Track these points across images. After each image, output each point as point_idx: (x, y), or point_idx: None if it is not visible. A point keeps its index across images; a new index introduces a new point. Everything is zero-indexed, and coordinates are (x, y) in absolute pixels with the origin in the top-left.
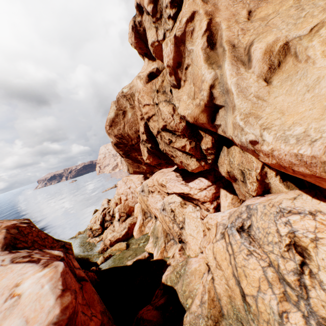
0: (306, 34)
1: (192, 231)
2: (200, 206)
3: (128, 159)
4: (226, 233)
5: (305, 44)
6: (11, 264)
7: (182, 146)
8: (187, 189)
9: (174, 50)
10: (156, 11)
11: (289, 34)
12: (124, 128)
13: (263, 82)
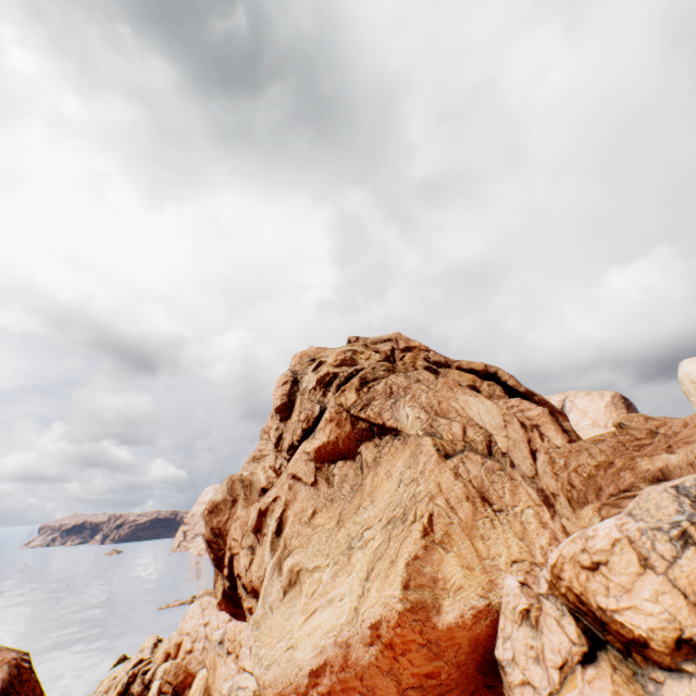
0: (311, 569)
1: None
2: None
3: (219, 569)
4: None
5: (306, 577)
6: None
7: (249, 607)
8: None
9: (257, 518)
10: (278, 445)
11: (306, 561)
12: (227, 521)
13: (282, 593)
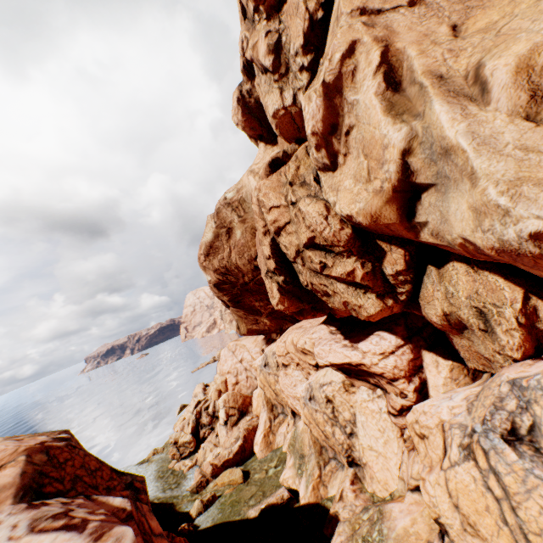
0: None
1: (374, 440)
2: (386, 387)
3: (238, 308)
4: (478, 447)
5: None
6: (29, 535)
7: (348, 272)
8: (357, 356)
9: (324, 106)
10: (278, 65)
11: None
12: (230, 255)
13: (525, 122)
